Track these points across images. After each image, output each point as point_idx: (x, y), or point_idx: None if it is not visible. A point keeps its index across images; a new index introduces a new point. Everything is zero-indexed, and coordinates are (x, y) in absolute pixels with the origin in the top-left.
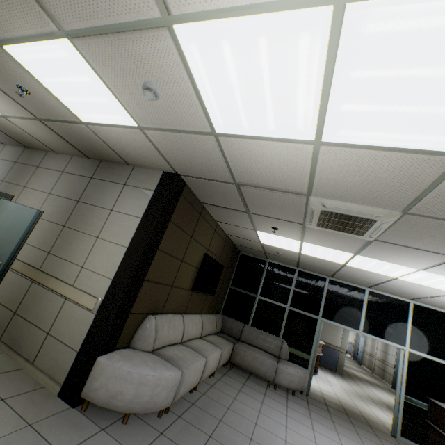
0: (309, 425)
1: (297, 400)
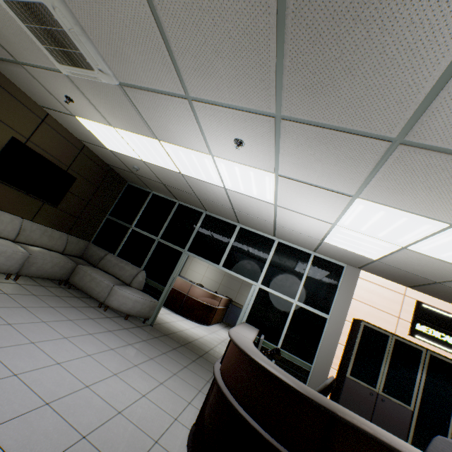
0: (92, 331)
1: (123, 322)
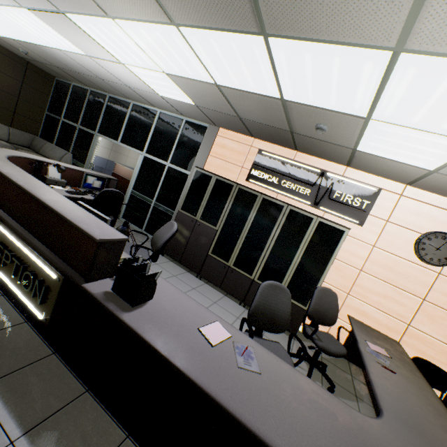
0: None
1: None
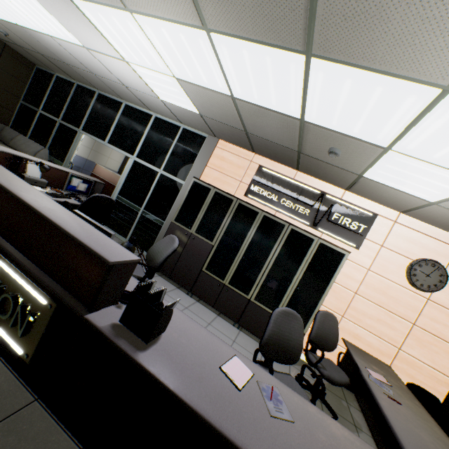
0: None
1: None
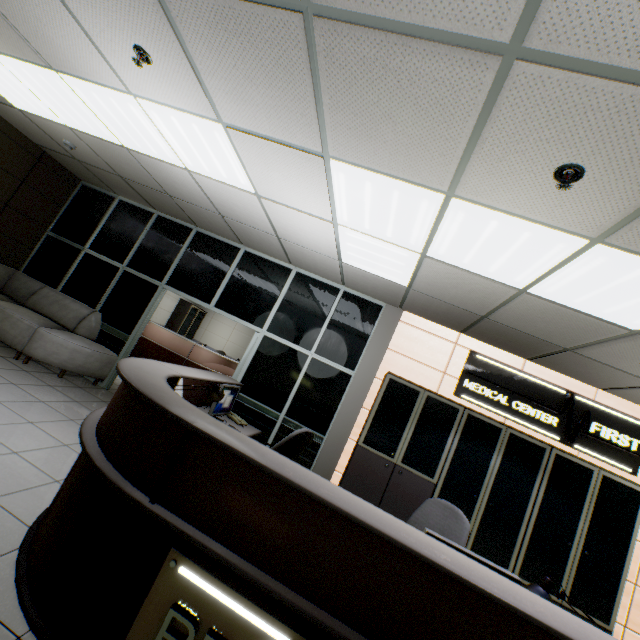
0: None
1: (52, 379)
